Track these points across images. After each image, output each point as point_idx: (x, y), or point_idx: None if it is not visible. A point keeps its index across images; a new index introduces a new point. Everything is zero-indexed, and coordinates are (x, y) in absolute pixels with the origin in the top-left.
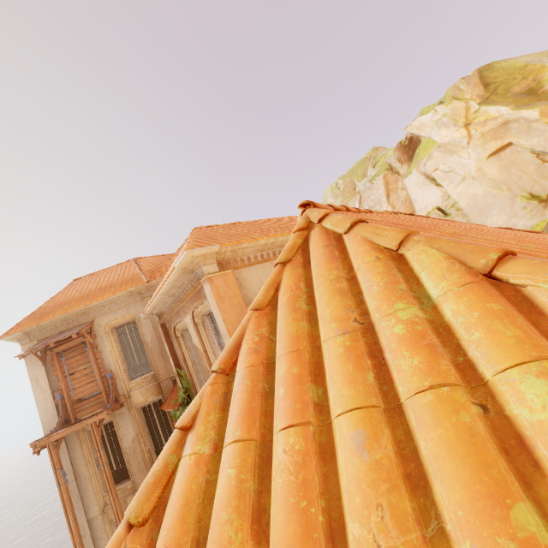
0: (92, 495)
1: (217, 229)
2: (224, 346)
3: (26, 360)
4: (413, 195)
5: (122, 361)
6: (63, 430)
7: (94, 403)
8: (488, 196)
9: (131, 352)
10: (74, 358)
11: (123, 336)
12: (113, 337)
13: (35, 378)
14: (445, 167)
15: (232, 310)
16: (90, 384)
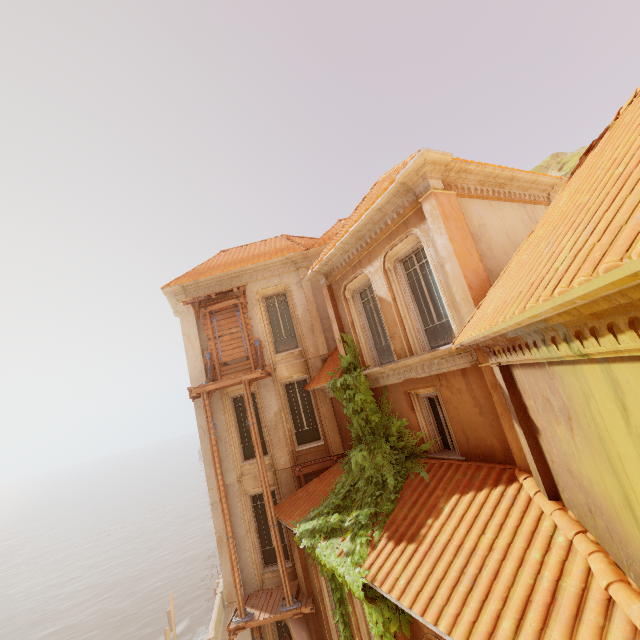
0: (231, 460)
1: None
2: (420, 294)
3: (180, 315)
4: None
5: (269, 332)
6: (219, 381)
7: (240, 369)
8: None
9: (278, 325)
10: (225, 320)
11: (272, 308)
12: (262, 307)
13: (187, 335)
14: None
15: (457, 232)
16: (238, 348)
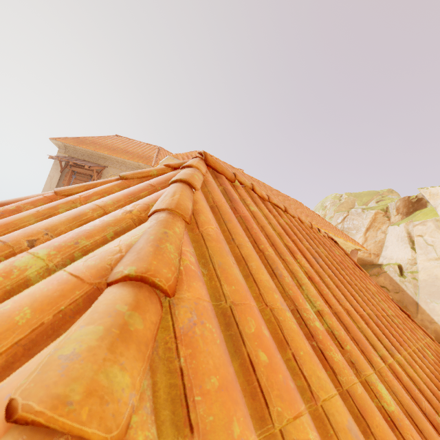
0: None
1: None
2: None
3: (55, 162)
4: (387, 242)
5: None
6: None
7: None
8: None
9: None
10: (80, 181)
11: None
12: None
13: (52, 176)
14: (430, 239)
15: None
16: None
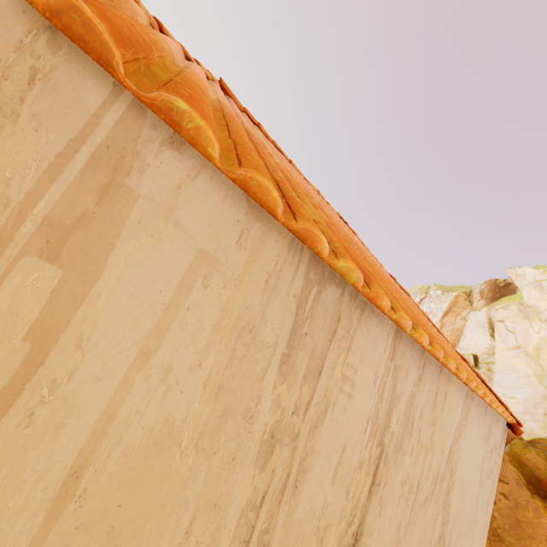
0: None
1: None
2: None
3: None
4: (466, 330)
5: None
6: None
7: None
8: (525, 378)
9: None
10: None
11: None
12: None
13: None
14: (511, 325)
15: None
16: None
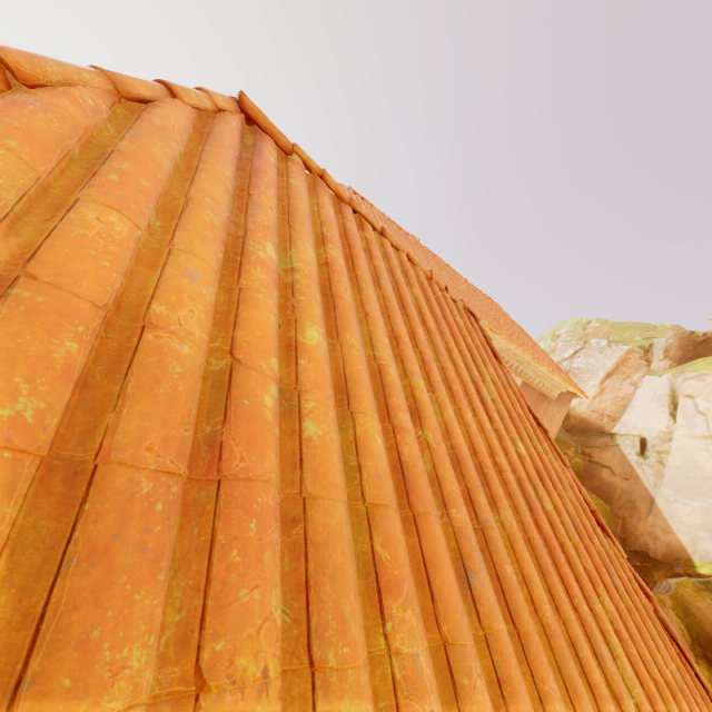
0: None
1: (362, 205)
2: None
3: None
4: (636, 401)
5: None
6: None
7: None
8: (710, 482)
9: None
10: None
11: None
12: None
13: None
14: (704, 404)
15: None
16: None
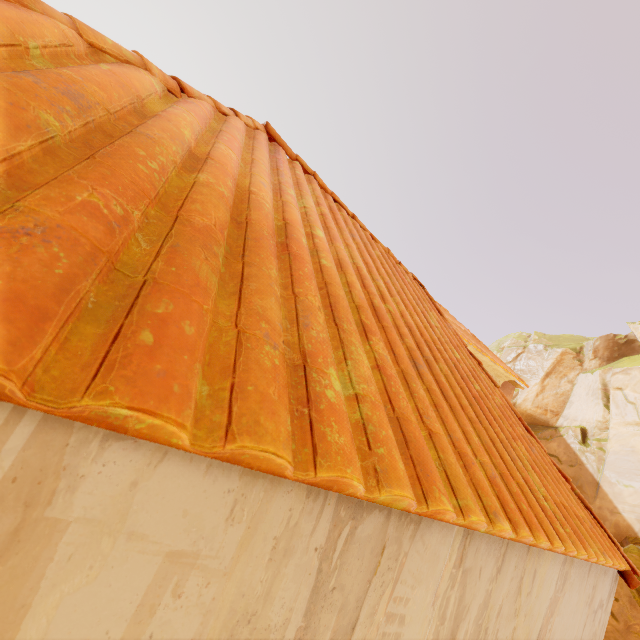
0: None
1: None
2: None
3: None
4: (574, 396)
5: None
6: None
7: None
8: None
9: None
10: None
11: None
12: None
13: None
14: (632, 394)
15: None
16: None
